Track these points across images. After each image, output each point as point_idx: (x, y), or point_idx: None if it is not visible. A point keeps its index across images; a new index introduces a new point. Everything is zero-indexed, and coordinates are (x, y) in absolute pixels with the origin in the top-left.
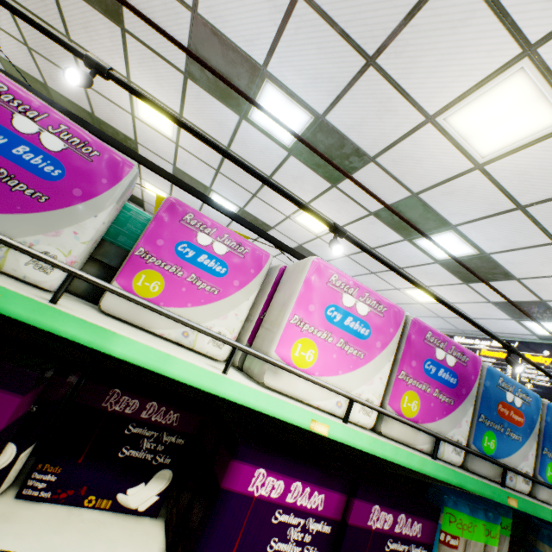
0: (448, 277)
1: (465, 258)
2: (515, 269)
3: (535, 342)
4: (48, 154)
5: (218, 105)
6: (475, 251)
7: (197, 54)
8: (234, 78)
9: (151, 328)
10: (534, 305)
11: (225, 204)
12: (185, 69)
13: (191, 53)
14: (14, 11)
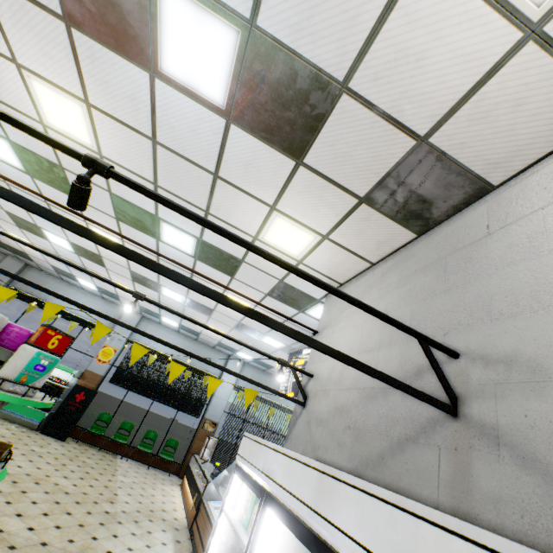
0: (219, 273)
1: (199, 248)
2: (229, 249)
3: None
4: None
5: None
6: (194, 238)
7: None
8: None
9: None
10: (285, 288)
11: (59, 240)
12: None
13: None
14: None
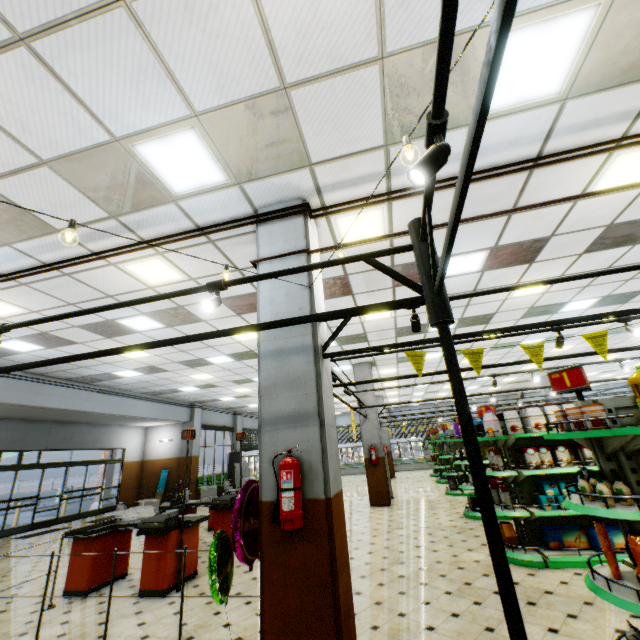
0: None
1: None
2: None
3: None
4: None
5: None
6: None
7: None
8: None
9: None
10: None
11: None
12: None
13: None
14: None
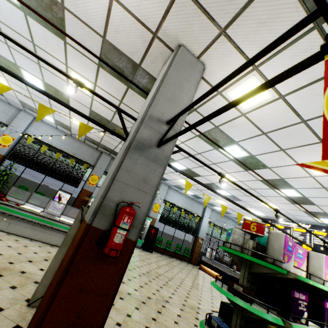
0: (285, 201)
1: (296, 197)
2: (316, 202)
3: (318, 225)
4: (290, 247)
5: (206, 144)
6: (301, 195)
7: (208, 133)
8: (220, 141)
9: (296, 274)
10: (321, 213)
11: (180, 166)
12: (198, 134)
13: (230, 154)
14: (205, 165)
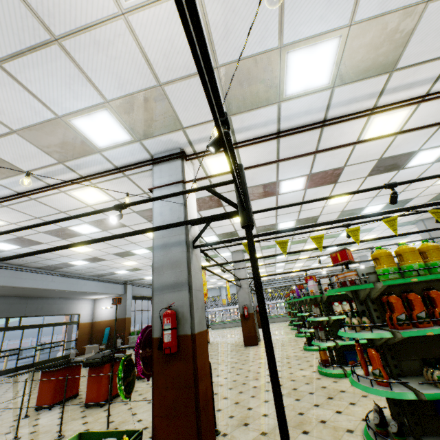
0: None
1: None
2: None
3: None
4: None
5: None
6: None
7: None
8: None
9: None
10: None
11: None
12: None
13: None
14: None
